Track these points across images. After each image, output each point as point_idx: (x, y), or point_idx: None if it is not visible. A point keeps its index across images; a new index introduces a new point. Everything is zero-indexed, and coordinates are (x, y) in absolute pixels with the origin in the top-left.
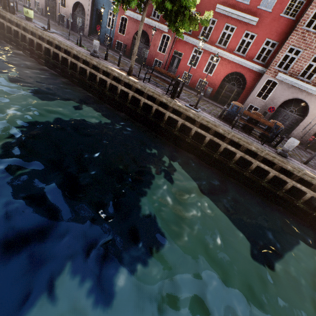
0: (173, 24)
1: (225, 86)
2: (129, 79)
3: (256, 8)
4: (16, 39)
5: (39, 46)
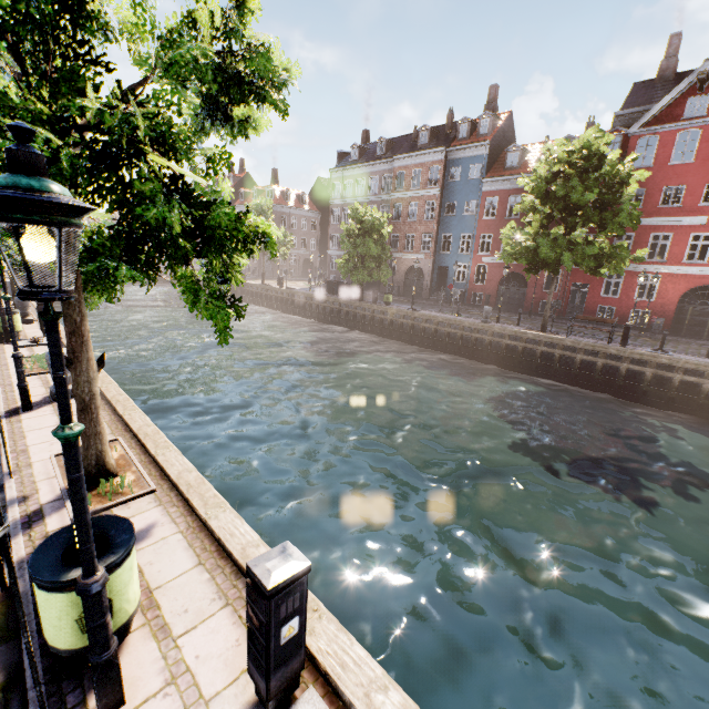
0: (593, 270)
1: (688, 309)
2: (551, 338)
3: (695, 207)
4: (382, 327)
5: (413, 328)
